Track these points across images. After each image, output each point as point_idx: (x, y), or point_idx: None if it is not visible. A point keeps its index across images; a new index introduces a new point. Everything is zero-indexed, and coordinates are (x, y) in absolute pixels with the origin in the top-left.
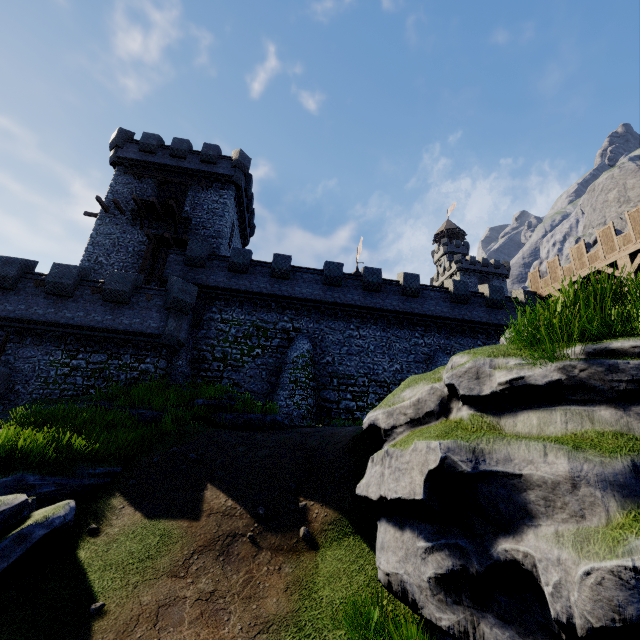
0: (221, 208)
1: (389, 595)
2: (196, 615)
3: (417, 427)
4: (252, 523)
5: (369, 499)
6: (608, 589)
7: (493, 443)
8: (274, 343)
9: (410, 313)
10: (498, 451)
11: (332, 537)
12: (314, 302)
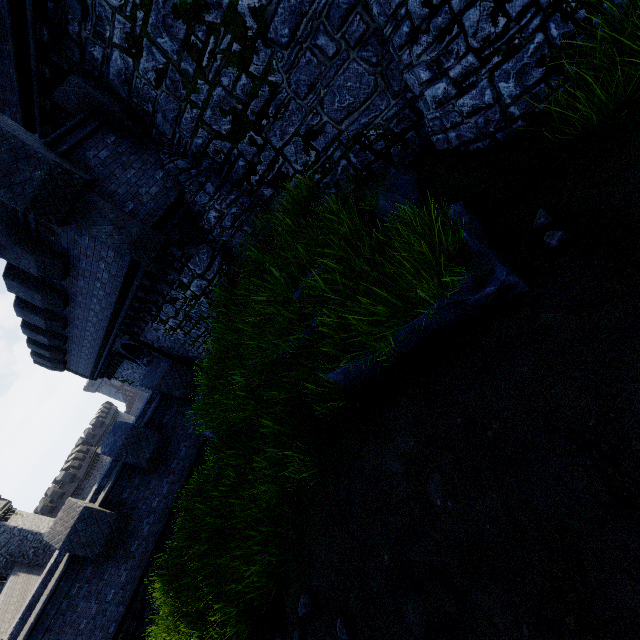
0: None
1: None
2: None
3: None
4: None
5: None
6: None
7: None
8: None
9: None
10: None
11: None
12: None
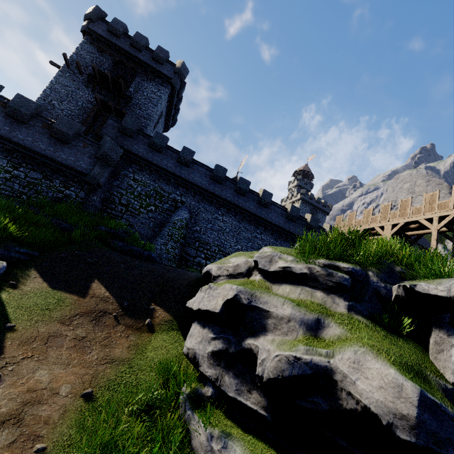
0: (156, 99)
1: (186, 363)
2: (71, 345)
3: (231, 279)
4: (118, 309)
5: (192, 309)
6: (282, 363)
7: (263, 294)
8: (165, 206)
9: (259, 216)
10: (263, 298)
11: (164, 329)
12: (200, 188)
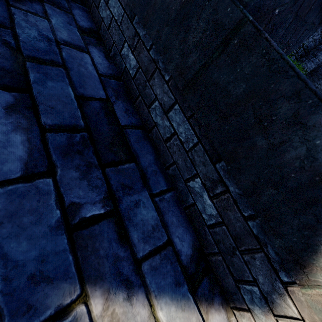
0: None
1: None
2: None
3: None
4: None
5: None
6: None
7: None
8: None
9: None
10: None
11: None
12: None
